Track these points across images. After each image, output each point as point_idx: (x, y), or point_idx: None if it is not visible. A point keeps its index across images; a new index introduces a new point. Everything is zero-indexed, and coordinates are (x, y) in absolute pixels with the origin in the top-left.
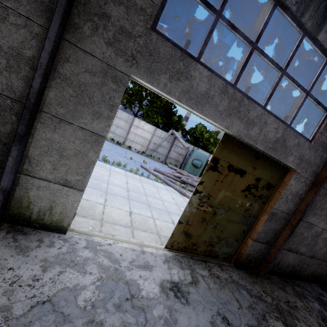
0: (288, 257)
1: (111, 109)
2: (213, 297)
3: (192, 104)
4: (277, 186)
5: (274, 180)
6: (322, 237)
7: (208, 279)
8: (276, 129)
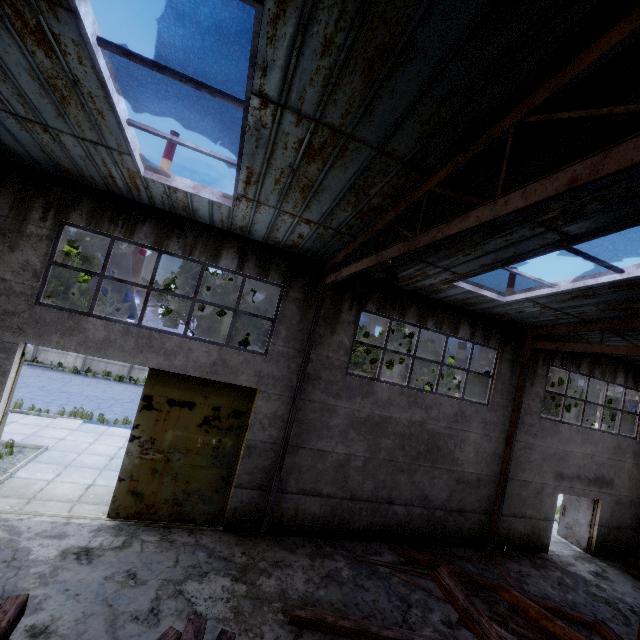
0: (308, 504)
1: (4, 375)
2: (138, 558)
3: (93, 352)
4: (249, 411)
5: (241, 405)
6: (352, 466)
7: (150, 543)
8: (207, 352)
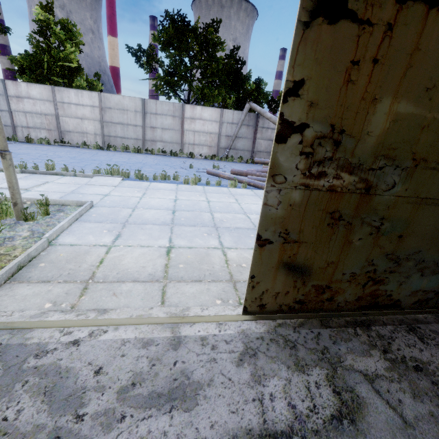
0: None
1: None
2: None
3: None
4: None
5: None
6: None
7: (390, 384)
8: None
